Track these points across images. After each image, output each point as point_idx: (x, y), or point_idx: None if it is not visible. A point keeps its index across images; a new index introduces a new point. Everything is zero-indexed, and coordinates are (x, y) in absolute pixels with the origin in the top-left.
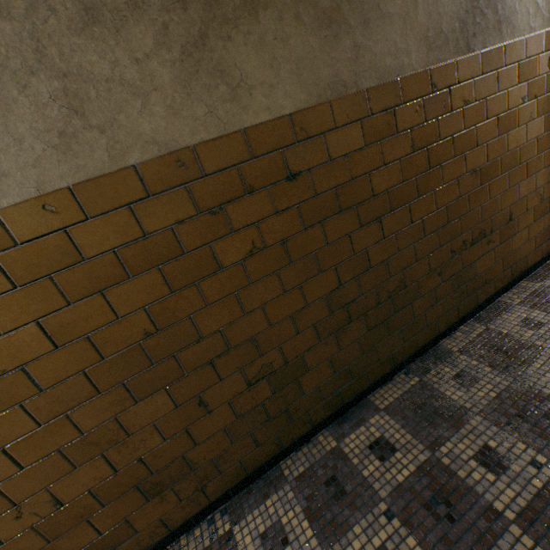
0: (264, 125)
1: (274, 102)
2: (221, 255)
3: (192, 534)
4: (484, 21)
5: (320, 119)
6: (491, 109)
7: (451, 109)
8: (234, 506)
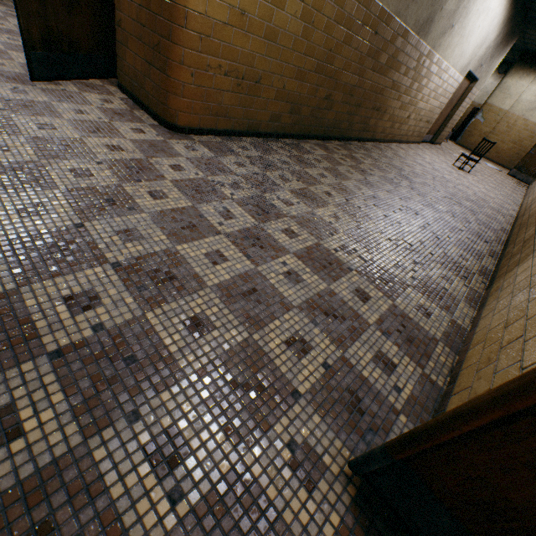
0: (384, 9)
1: (390, 4)
2: (353, 42)
3: (284, 140)
4: (425, 29)
5: (390, 21)
6: (408, 63)
7: (404, 52)
8: (295, 141)
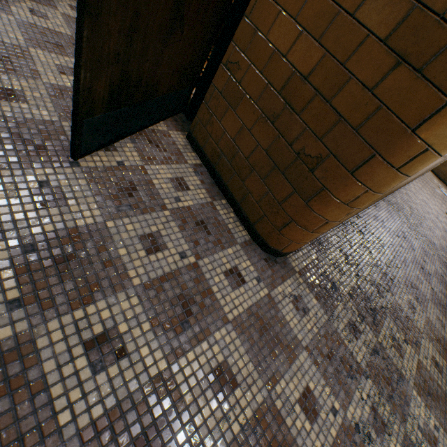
0: None
1: None
2: None
3: (354, 219)
4: None
5: None
6: None
7: None
8: (360, 216)
